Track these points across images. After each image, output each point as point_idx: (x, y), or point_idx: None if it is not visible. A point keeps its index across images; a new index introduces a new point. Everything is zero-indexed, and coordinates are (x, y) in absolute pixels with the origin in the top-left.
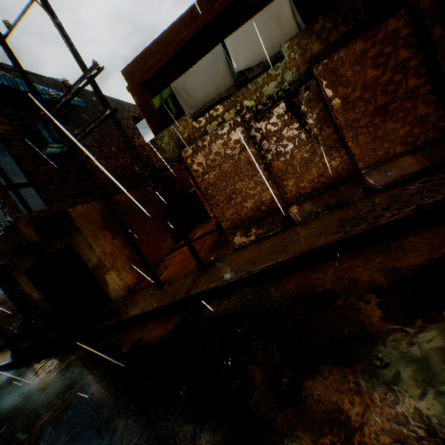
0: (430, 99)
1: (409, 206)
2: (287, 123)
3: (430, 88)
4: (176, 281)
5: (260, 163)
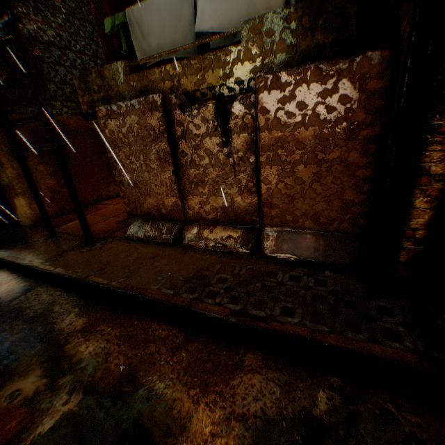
0: (364, 187)
1: (239, 305)
2: (210, 132)
3: (370, 174)
4: (62, 240)
5: (170, 164)
